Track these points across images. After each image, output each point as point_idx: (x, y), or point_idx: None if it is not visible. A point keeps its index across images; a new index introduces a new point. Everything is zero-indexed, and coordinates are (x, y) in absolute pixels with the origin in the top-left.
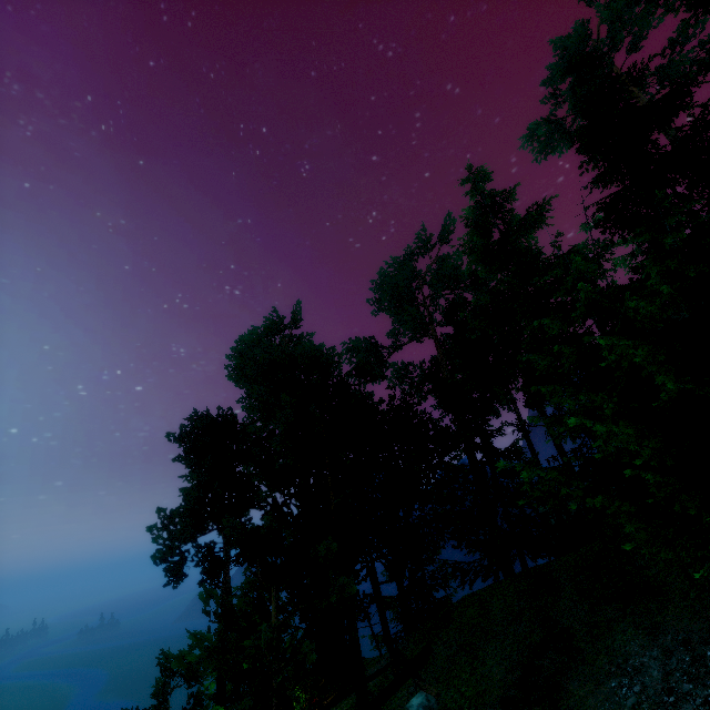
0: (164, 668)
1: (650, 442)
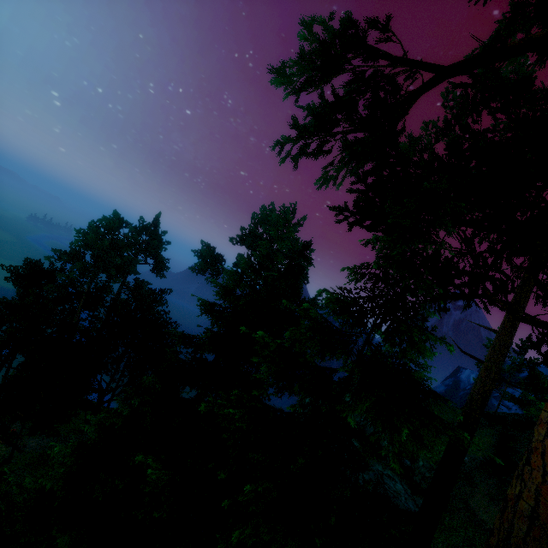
0: None
1: None
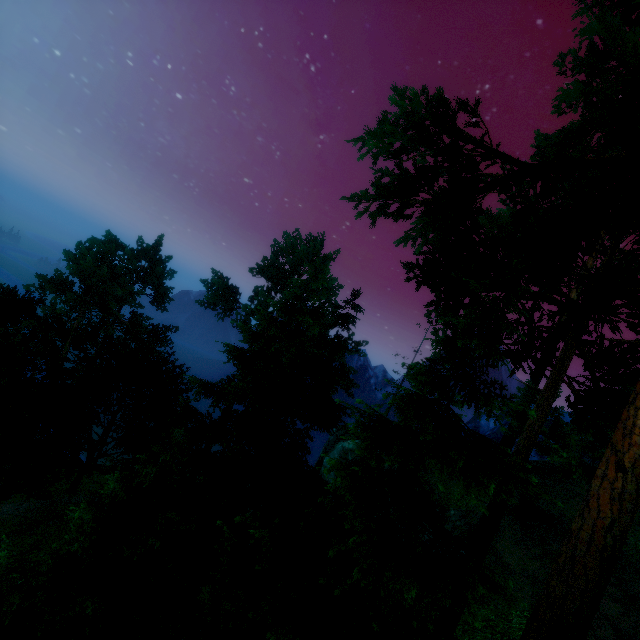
0: None
1: None
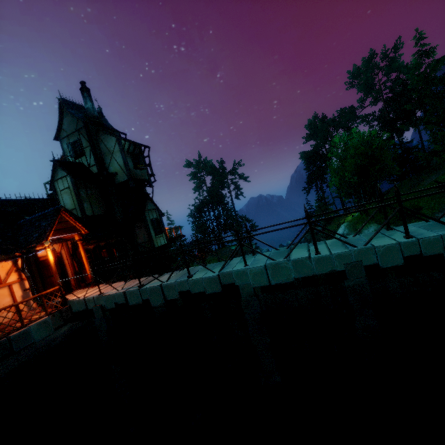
0: (320, 206)
1: (442, 148)
